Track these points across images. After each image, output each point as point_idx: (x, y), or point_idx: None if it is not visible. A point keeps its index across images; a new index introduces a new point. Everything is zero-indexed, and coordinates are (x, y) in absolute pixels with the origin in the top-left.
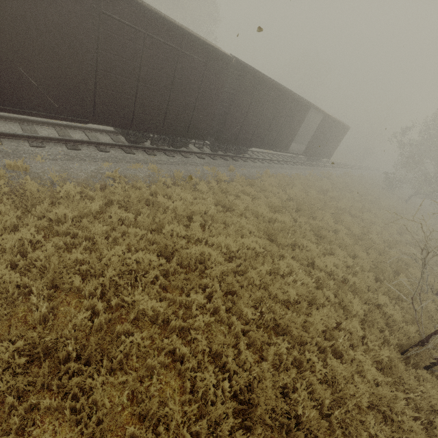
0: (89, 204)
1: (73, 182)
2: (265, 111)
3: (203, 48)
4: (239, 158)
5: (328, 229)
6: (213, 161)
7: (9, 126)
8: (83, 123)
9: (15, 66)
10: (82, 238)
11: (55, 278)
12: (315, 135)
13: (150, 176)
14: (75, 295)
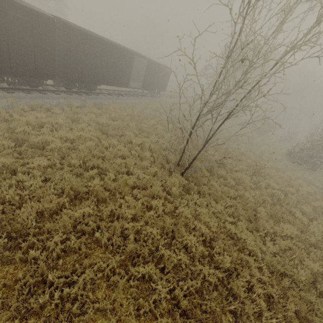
0: None
1: None
2: (98, 57)
3: (25, 10)
4: (92, 93)
5: (151, 128)
6: (69, 95)
7: None
8: None
9: None
10: None
11: None
12: (147, 75)
13: (9, 105)
14: None
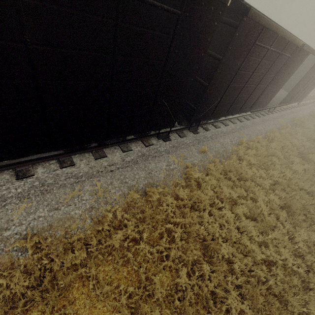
0: None
1: None
2: (256, 71)
3: None
4: (210, 124)
5: None
6: (181, 140)
7: None
8: None
9: None
10: None
11: None
12: (299, 83)
13: (92, 208)
14: None
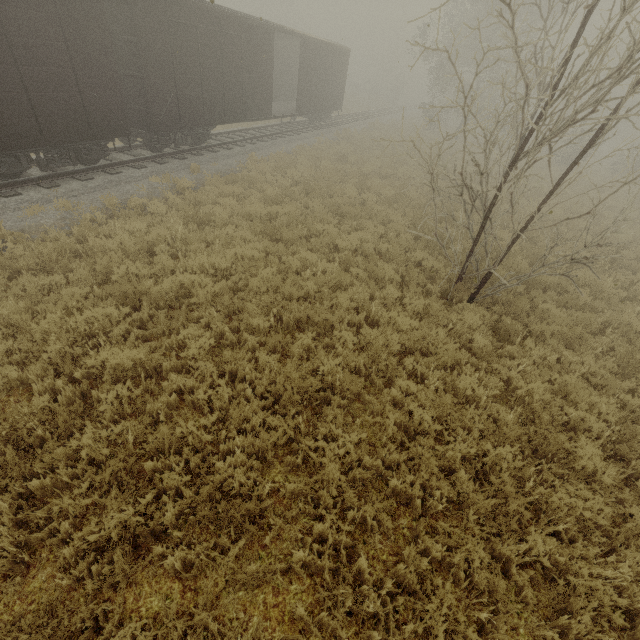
0: None
1: None
2: (203, 57)
3: None
4: (204, 150)
5: (353, 203)
6: (162, 166)
7: None
8: None
9: None
10: None
11: None
12: (303, 77)
13: (64, 218)
14: (23, 392)
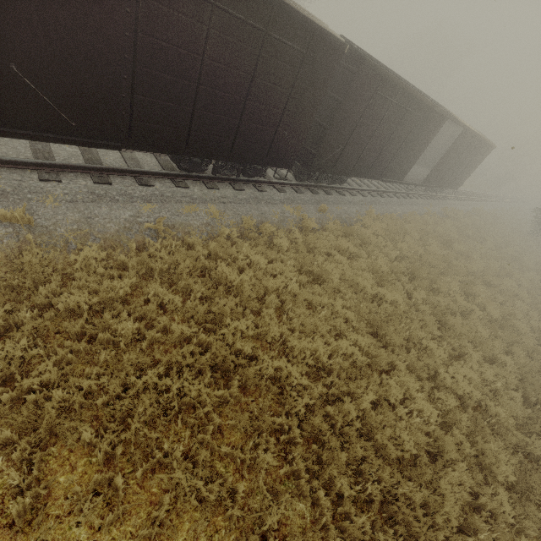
0: (116, 282)
1: (98, 238)
2: (382, 125)
3: (303, 29)
4: (334, 189)
5: (455, 310)
6: (298, 195)
7: (13, 145)
8: (113, 149)
9: (4, 62)
10: (103, 340)
11: (53, 426)
12: (445, 158)
13: (208, 224)
14: (84, 451)
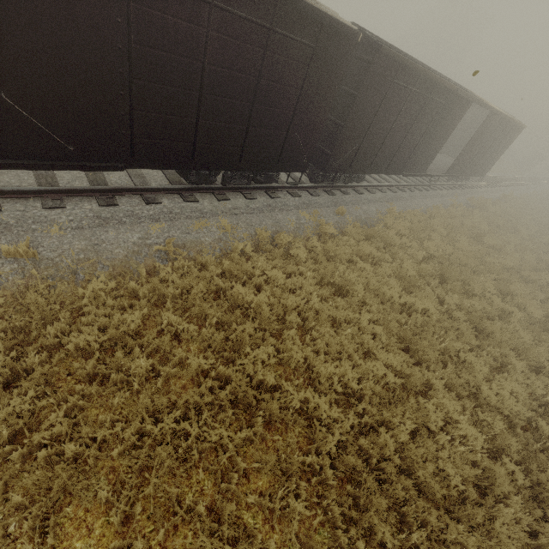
0: (126, 315)
1: (106, 266)
2: (401, 116)
3: (310, 20)
4: (351, 188)
5: (492, 314)
6: (313, 198)
7: (15, 173)
8: (116, 170)
9: None
10: (116, 380)
11: (66, 486)
12: (470, 145)
13: (220, 240)
14: (101, 509)
